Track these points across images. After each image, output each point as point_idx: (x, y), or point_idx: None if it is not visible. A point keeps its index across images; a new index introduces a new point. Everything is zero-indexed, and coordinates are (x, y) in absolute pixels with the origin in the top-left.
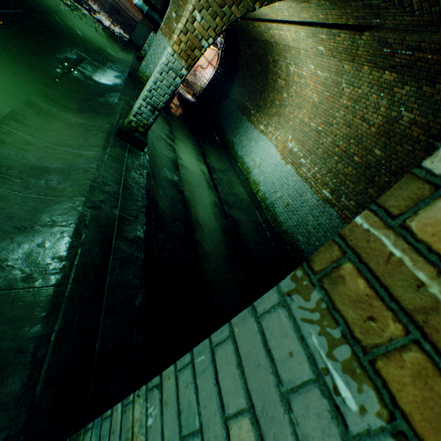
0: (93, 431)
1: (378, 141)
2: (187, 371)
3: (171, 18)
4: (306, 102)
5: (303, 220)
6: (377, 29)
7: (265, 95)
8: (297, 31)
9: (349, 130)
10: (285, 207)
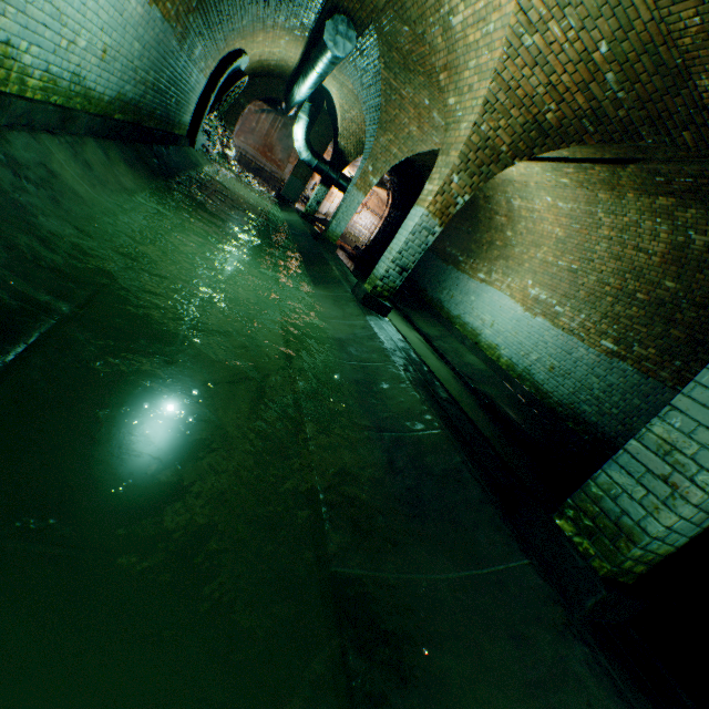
0: (606, 471)
1: (667, 271)
2: (695, 389)
3: (367, 172)
4: (545, 238)
5: (583, 383)
6: (644, 162)
7: (477, 236)
8: (528, 166)
9: (620, 264)
10: (549, 372)
